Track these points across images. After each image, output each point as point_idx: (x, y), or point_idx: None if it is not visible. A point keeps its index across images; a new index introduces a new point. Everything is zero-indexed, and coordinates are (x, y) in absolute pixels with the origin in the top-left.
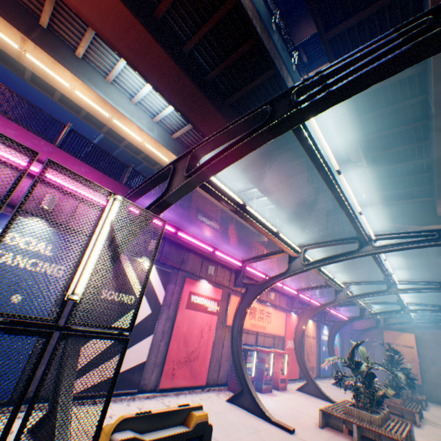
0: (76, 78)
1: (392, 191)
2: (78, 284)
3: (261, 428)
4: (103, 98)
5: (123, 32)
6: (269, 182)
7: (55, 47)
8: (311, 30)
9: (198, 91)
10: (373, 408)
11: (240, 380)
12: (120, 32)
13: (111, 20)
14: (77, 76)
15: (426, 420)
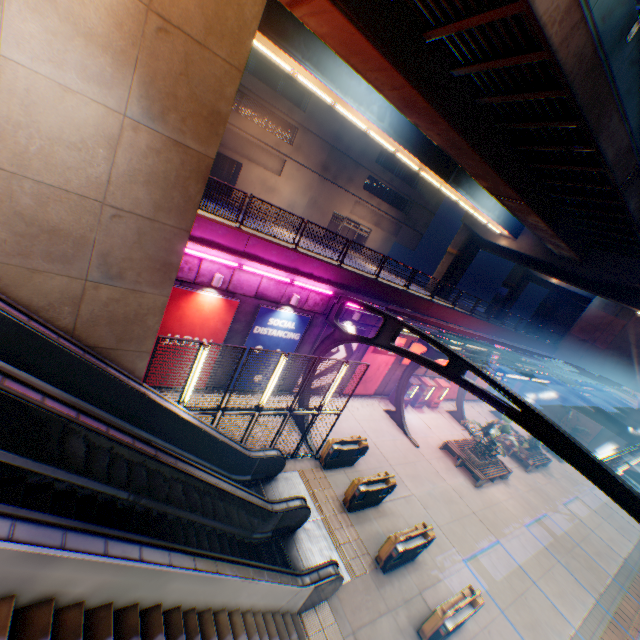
0: (301, 68)
1: None
2: (325, 399)
3: (398, 438)
4: (329, 90)
5: (373, 69)
6: (524, 212)
7: (281, 25)
8: None
9: (452, 132)
10: (485, 455)
11: (397, 405)
12: (369, 67)
13: (362, 58)
14: (303, 65)
15: (543, 470)
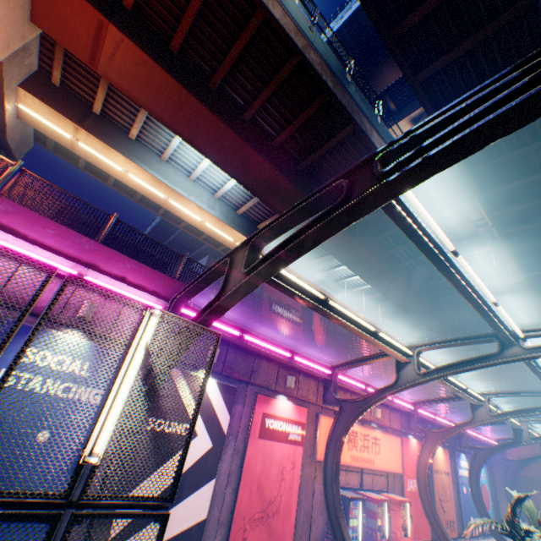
0: (129, 161)
1: (536, 258)
2: (98, 437)
3: None
4: (158, 179)
5: (176, 108)
6: (361, 258)
7: (108, 132)
8: (396, 74)
9: (262, 160)
10: None
11: None
12: (173, 108)
13: (164, 97)
14: (130, 158)
15: None
